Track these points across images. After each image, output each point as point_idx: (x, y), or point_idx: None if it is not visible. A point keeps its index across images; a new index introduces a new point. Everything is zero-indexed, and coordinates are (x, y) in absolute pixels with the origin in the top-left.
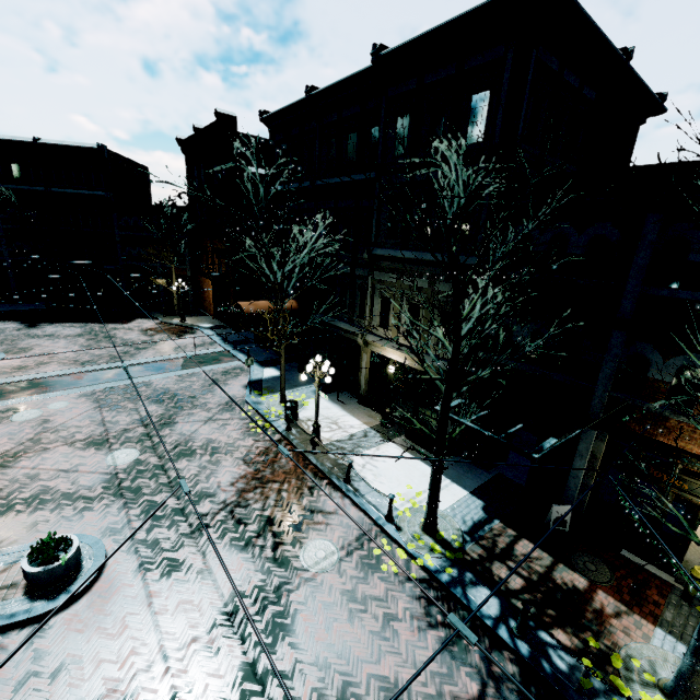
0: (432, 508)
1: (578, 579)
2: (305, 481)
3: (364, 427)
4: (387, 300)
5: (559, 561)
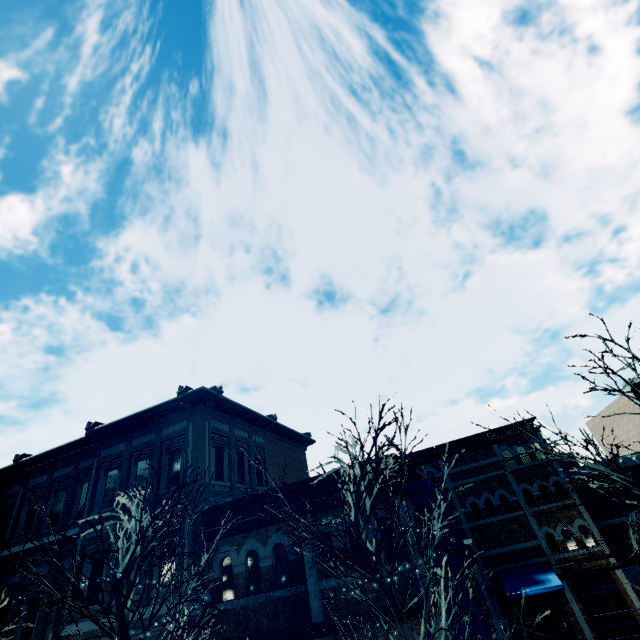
0: None
1: None
2: None
3: None
4: None
5: None
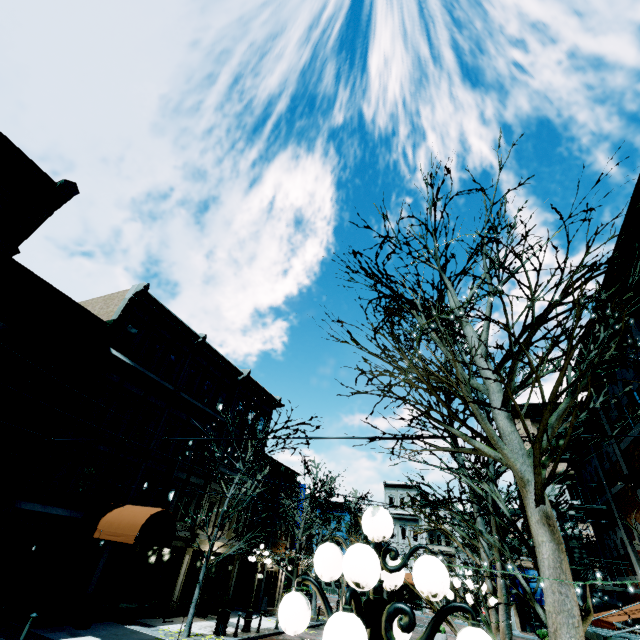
0: None
1: None
2: (284, 639)
3: (209, 621)
4: (212, 504)
5: None
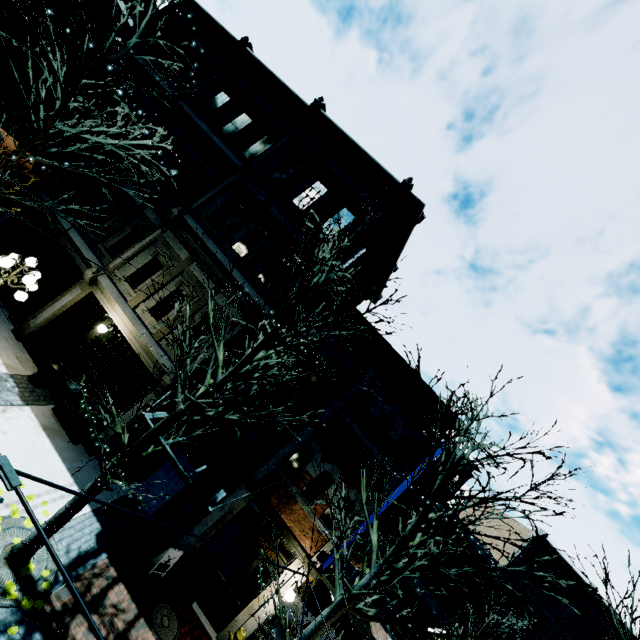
0: (50, 531)
1: (150, 638)
2: None
3: (3, 369)
4: (159, 264)
5: (143, 614)
